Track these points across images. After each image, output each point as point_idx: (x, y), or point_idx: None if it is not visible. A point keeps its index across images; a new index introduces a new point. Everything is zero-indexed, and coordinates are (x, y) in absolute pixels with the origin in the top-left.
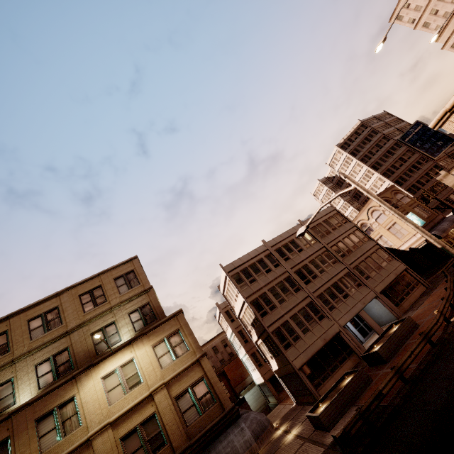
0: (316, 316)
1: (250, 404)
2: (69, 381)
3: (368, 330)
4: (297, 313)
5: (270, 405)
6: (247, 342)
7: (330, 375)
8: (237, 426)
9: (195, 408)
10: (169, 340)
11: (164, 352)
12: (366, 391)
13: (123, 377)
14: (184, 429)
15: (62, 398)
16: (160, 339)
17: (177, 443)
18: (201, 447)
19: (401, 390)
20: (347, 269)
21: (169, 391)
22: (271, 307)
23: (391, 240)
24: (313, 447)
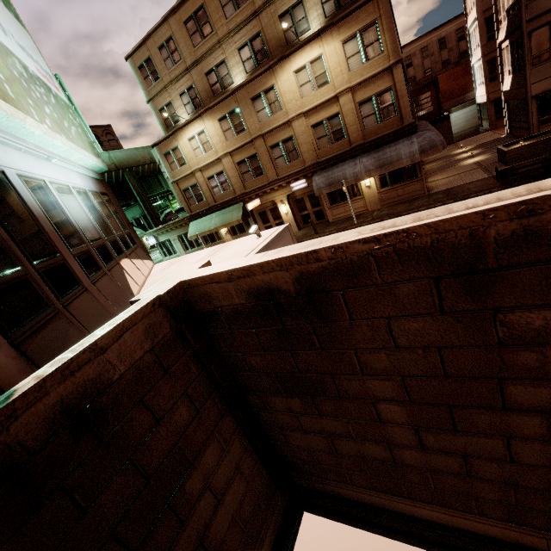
0: None
1: (457, 124)
2: (267, 71)
3: None
4: None
5: (480, 130)
6: (491, 41)
7: None
8: (409, 140)
9: (375, 116)
10: (361, 36)
11: (354, 52)
12: None
13: (312, 74)
14: (362, 131)
15: (265, 85)
16: (352, 34)
17: (354, 140)
18: (373, 147)
19: None
20: None
21: (353, 97)
22: None
23: None
24: (481, 173)
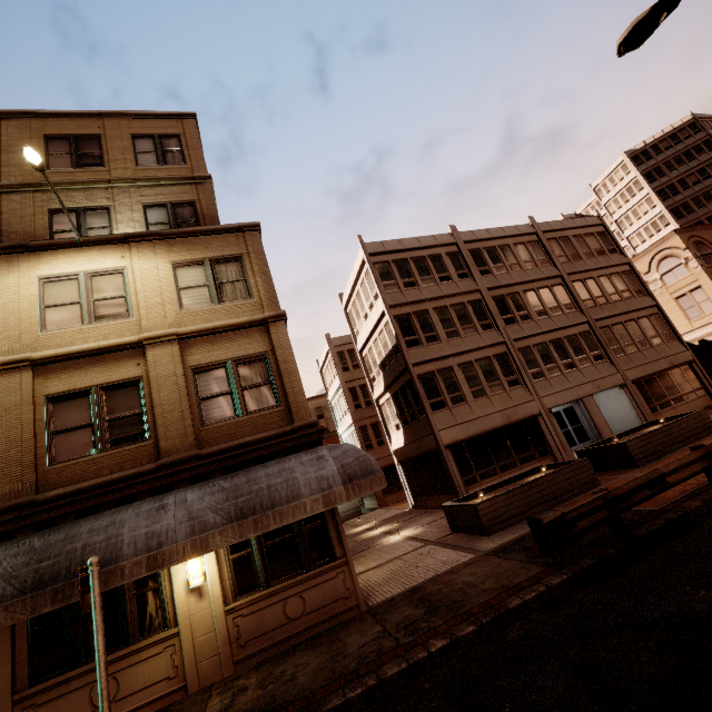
0: (506, 378)
1: None
2: None
3: (578, 439)
4: (474, 362)
5: (364, 510)
6: (358, 408)
7: (498, 474)
8: (312, 452)
9: (231, 400)
10: (213, 266)
11: (197, 283)
12: (584, 496)
13: (89, 292)
14: (195, 427)
15: None
16: (195, 258)
17: (171, 445)
18: (221, 467)
19: (700, 492)
20: (587, 327)
21: (183, 354)
22: (430, 337)
23: (672, 319)
24: (448, 551)
